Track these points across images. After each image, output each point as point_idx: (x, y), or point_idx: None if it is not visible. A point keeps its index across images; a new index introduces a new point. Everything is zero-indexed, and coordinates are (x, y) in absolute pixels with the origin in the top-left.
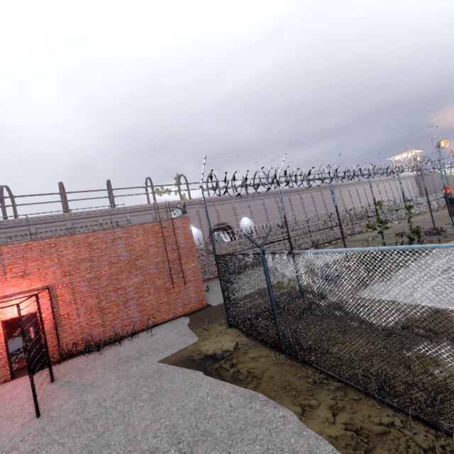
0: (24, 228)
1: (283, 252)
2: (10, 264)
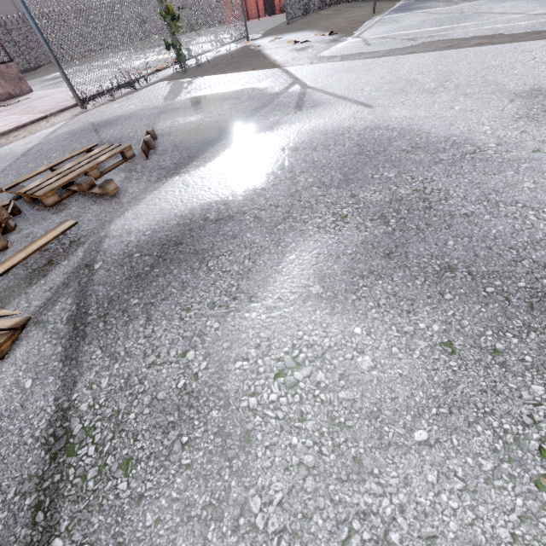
0: None
1: None
2: None
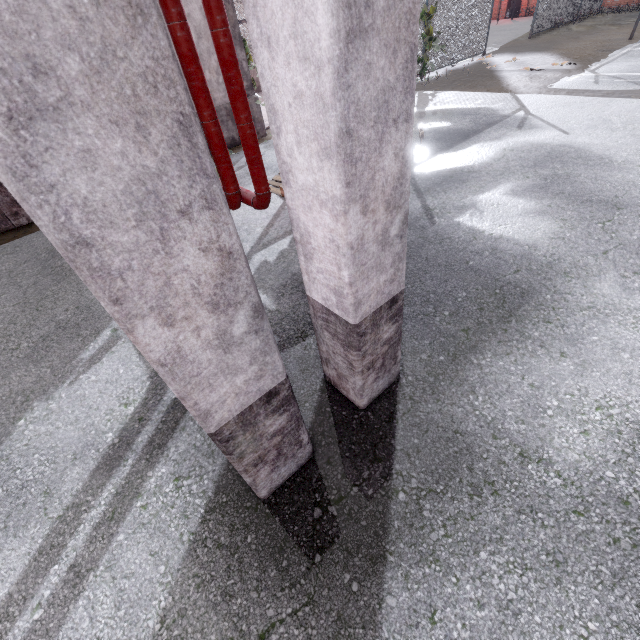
0: None
1: None
2: None
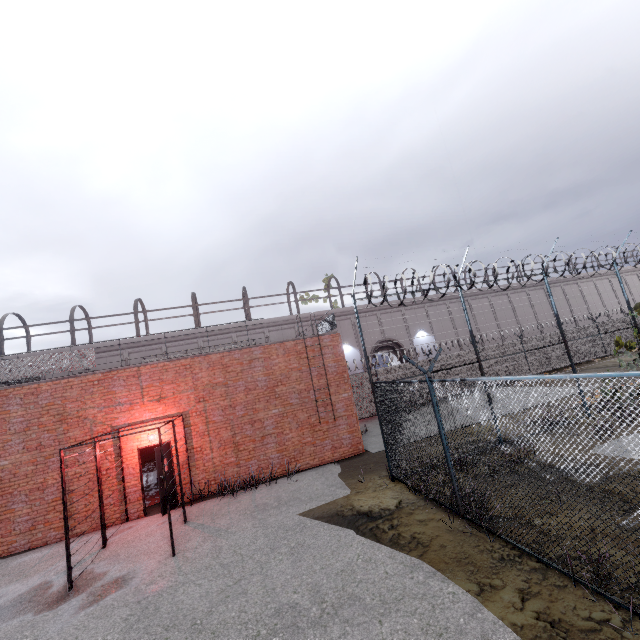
0: (156, 347)
1: (454, 380)
2: (147, 386)
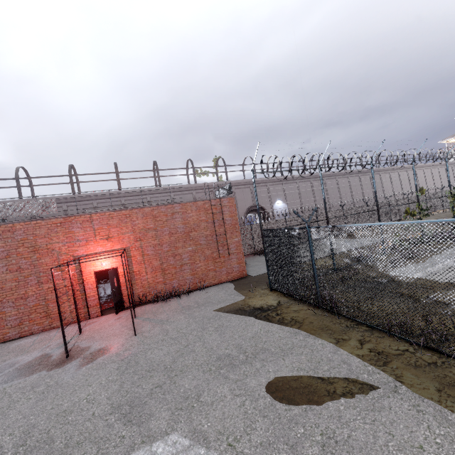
0: (88, 202)
1: (327, 226)
2: (98, 228)
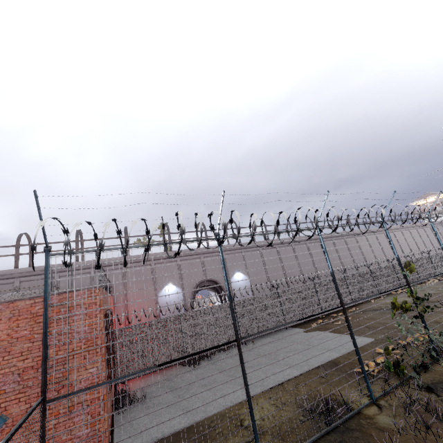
0: None
1: None
2: None
